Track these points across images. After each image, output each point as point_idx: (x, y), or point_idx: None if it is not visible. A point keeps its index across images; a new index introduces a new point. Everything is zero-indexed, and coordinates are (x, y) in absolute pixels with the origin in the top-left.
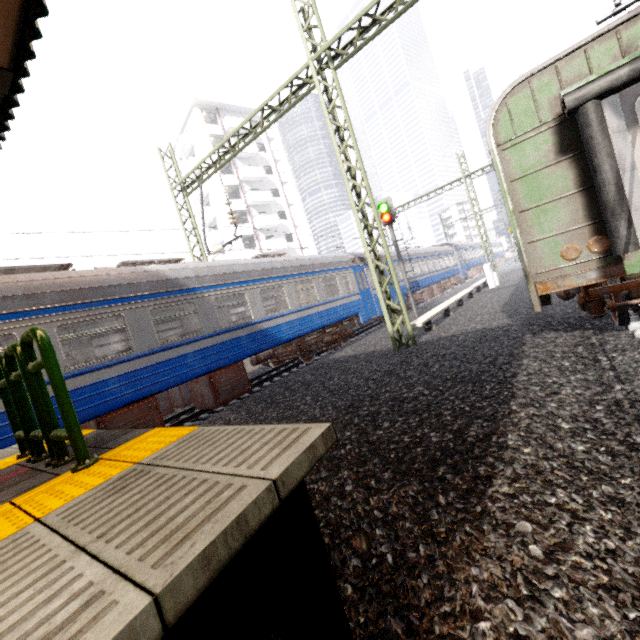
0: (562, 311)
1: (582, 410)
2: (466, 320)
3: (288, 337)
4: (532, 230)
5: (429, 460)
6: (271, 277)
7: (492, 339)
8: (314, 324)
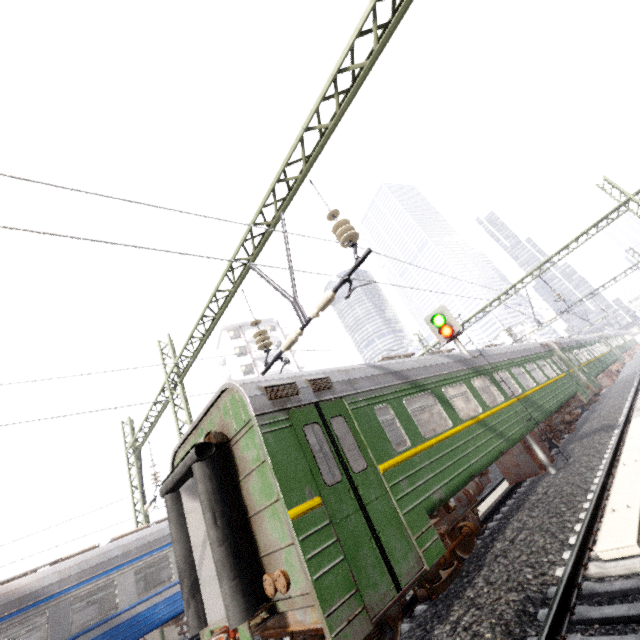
0: None
1: None
2: None
3: (164, 618)
4: None
5: None
6: (155, 548)
7: None
8: None
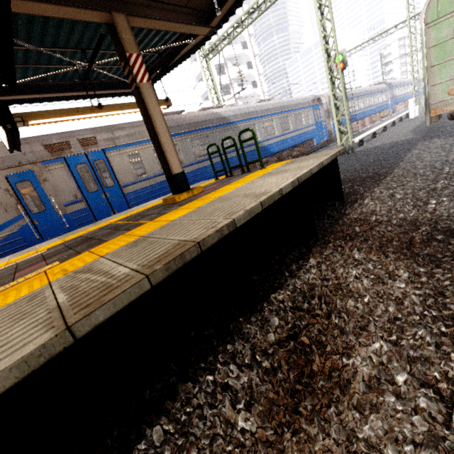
0: (451, 129)
1: (430, 163)
2: (387, 138)
3: (275, 151)
4: (435, 78)
5: (362, 179)
6: (267, 114)
7: (400, 145)
8: (289, 144)
